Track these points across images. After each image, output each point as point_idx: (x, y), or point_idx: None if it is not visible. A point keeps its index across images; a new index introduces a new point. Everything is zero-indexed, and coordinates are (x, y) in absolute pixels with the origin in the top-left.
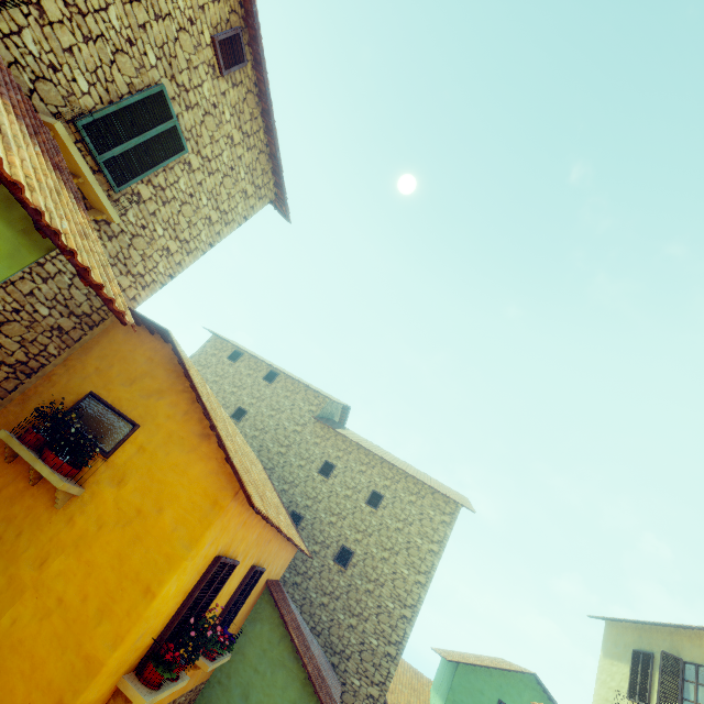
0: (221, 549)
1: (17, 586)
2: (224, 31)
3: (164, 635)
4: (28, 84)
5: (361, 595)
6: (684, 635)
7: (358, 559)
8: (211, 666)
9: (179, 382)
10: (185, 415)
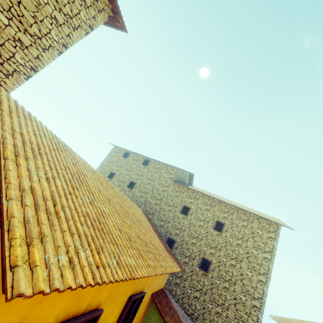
0: (60, 315)
1: None
2: None
3: None
4: None
5: (220, 291)
6: None
7: (214, 266)
8: None
9: None
10: None
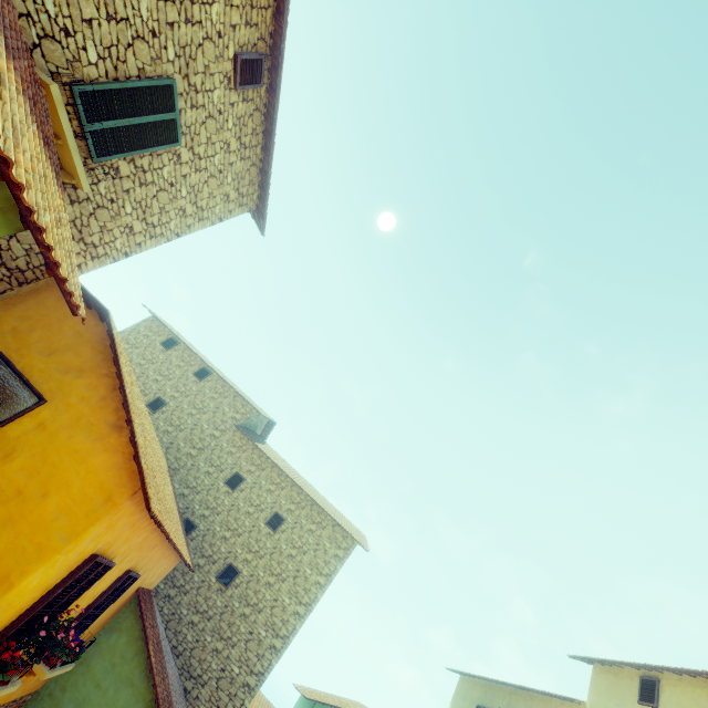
0: (101, 547)
1: None
2: (249, 52)
3: (8, 631)
4: (34, 37)
5: (235, 618)
6: (521, 695)
7: (242, 580)
8: (50, 673)
9: (105, 365)
10: (101, 400)
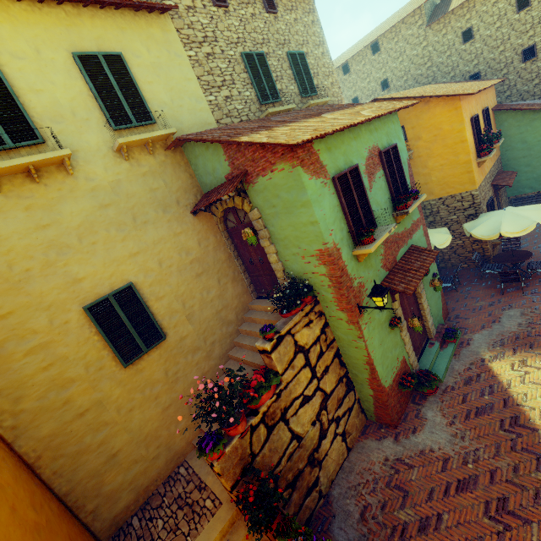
0: (469, 116)
1: (426, 175)
2: (263, 2)
3: (476, 146)
4: (296, 106)
5: None
6: None
7: (540, 44)
8: (499, 143)
9: None
10: (412, 107)
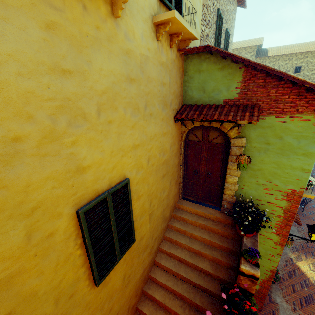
0: None
1: None
2: None
3: None
4: None
5: None
6: None
7: None
8: None
9: None
10: None
